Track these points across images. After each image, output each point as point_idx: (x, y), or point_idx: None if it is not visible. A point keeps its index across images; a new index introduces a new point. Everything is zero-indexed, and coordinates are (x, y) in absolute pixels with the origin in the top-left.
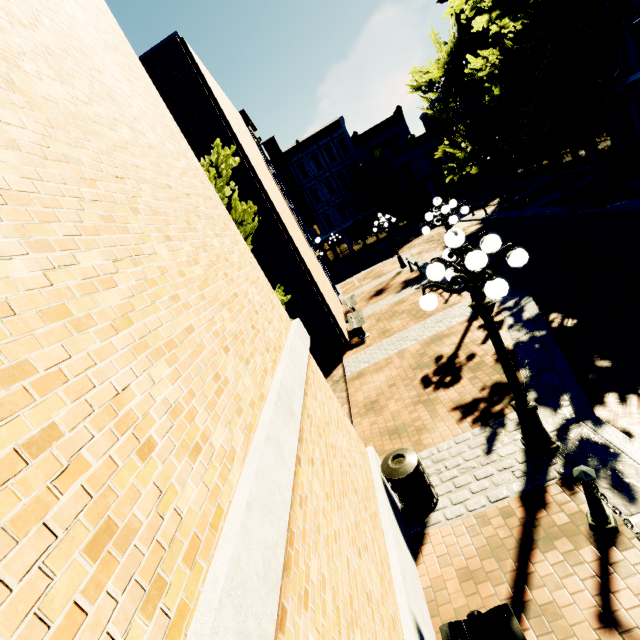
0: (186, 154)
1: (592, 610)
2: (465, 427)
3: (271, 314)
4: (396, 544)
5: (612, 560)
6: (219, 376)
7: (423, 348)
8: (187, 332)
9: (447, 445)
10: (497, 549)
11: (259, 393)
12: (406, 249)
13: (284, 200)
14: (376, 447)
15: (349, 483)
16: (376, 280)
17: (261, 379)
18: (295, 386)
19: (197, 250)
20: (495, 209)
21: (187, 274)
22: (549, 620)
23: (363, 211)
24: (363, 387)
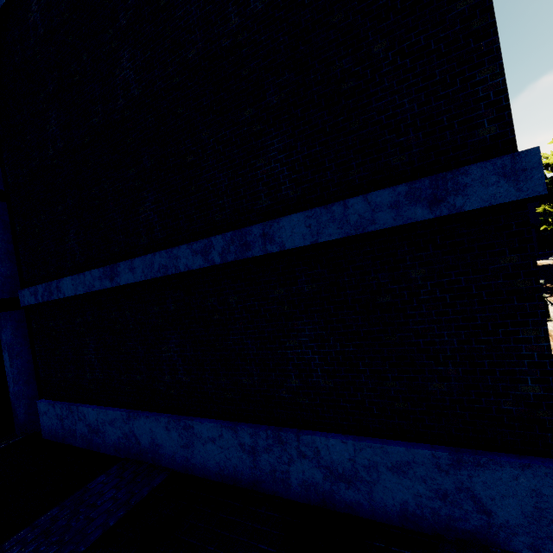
0: None
1: None
2: None
3: None
4: None
5: None
6: None
7: None
8: None
9: None
10: None
11: None
12: None
13: None
14: None
15: None
16: None
17: None
18: None
19: None
20: None
21: None
22: None
23: None
24: None
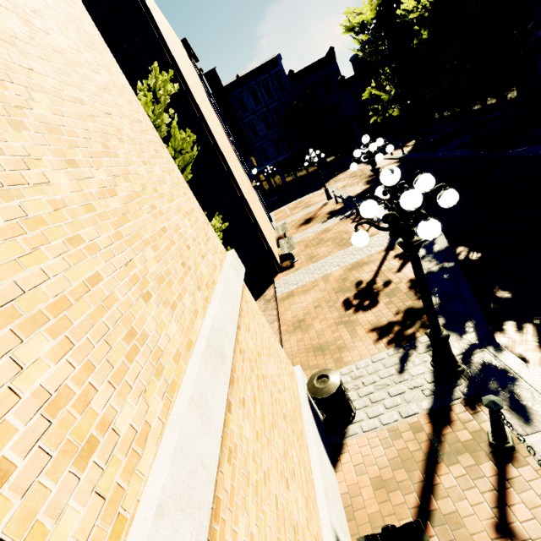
0: (110, 68)
1: (490, 521)
2: (381, 347)
3: (205, 247)
4: (319, 460)
5: (509, 475)
6: (134, 333)
7: (345, 273)
8: (90, 283)
9: (365, 363)
10: (407, 461)
11: (186, 341)
12: (332, 183)
13: (224, 132)
14: (302, 362)
15: (279, 410)
16: (305, 210)
17: (190, 323)
18: (227, 325)
19: (115, 179)
20: (411, 150)
21: (97, 208)
22: (452, 528)
23: (295, 146)
24: (292, 307)
